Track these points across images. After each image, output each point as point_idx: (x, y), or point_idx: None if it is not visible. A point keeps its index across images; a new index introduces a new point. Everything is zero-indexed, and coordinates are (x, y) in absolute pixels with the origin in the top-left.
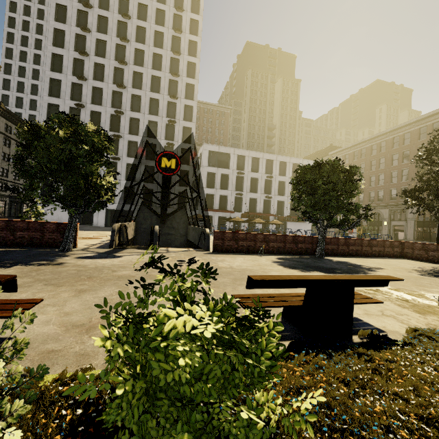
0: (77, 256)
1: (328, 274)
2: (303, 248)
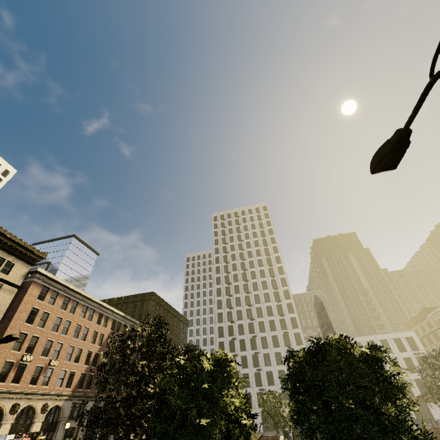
0: None
1: None
2: None
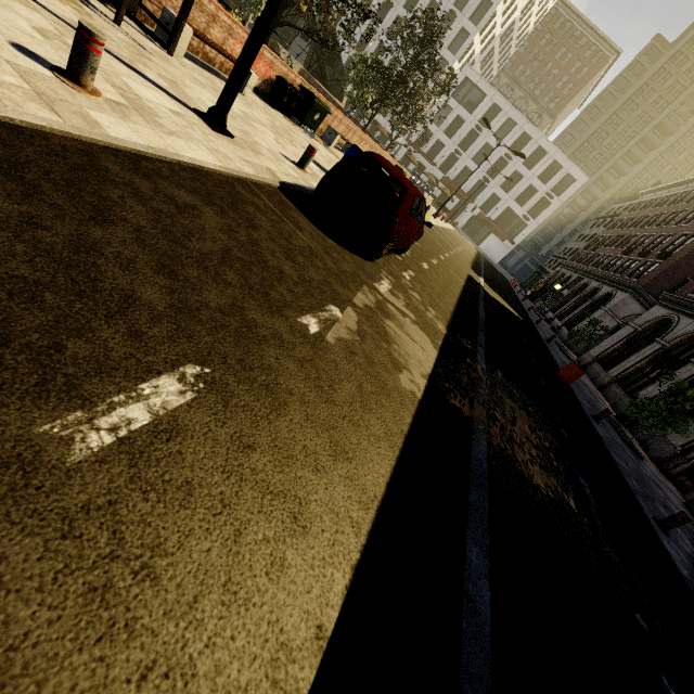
0: None
1: None
2: None
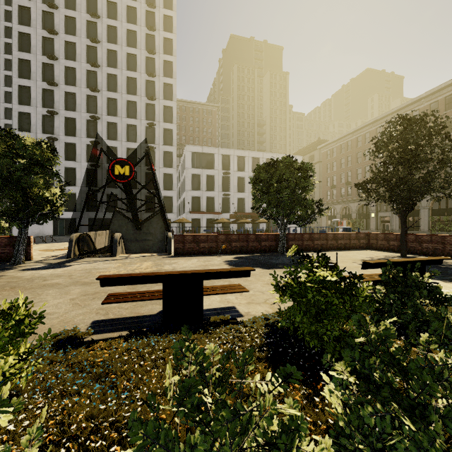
0: (24, 268)
1: (266, 269)
2: (267, 246)
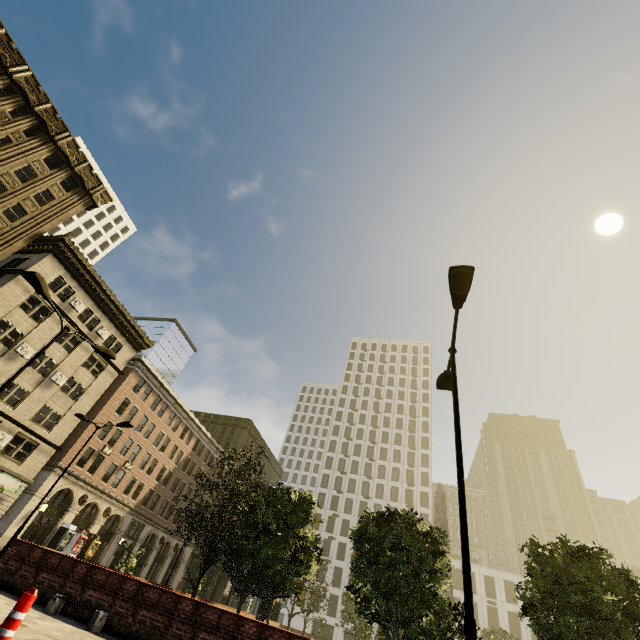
0: None
1: None
2: None
